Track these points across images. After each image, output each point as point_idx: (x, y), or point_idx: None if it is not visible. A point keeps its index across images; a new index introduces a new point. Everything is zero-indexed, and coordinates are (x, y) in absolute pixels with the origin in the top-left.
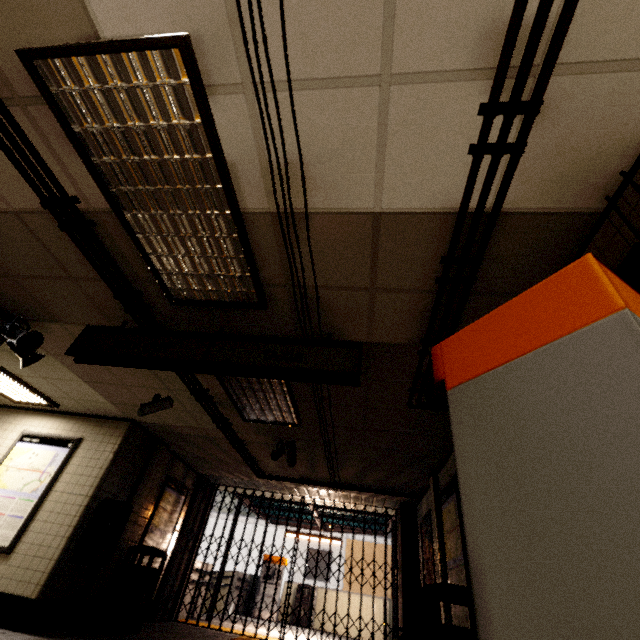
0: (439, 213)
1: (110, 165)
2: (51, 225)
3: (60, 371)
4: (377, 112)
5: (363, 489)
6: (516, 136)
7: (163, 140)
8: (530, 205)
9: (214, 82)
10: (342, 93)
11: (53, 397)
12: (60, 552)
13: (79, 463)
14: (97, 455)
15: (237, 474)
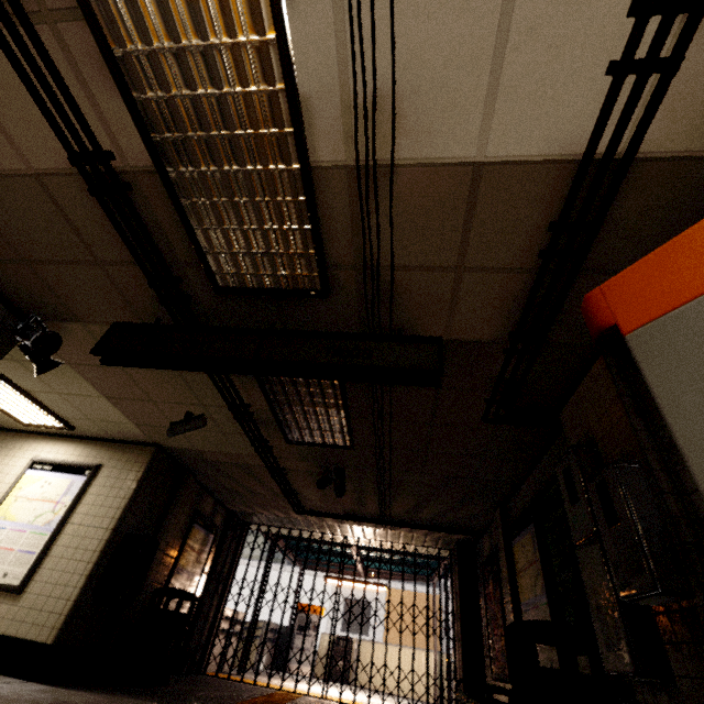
0: (556, 161)
1: (156, 103)
2: (78, 191)
3: (78, 385)
4: (498, 17)
5: (416, 526)
6: (671, 47)
7: (224, 65)
8: (672, 147)
9: None
10: None
11: (68, 418)
12: (79, 591)
13: (98, 492)
14: (118, 484)
15: (272, 510)
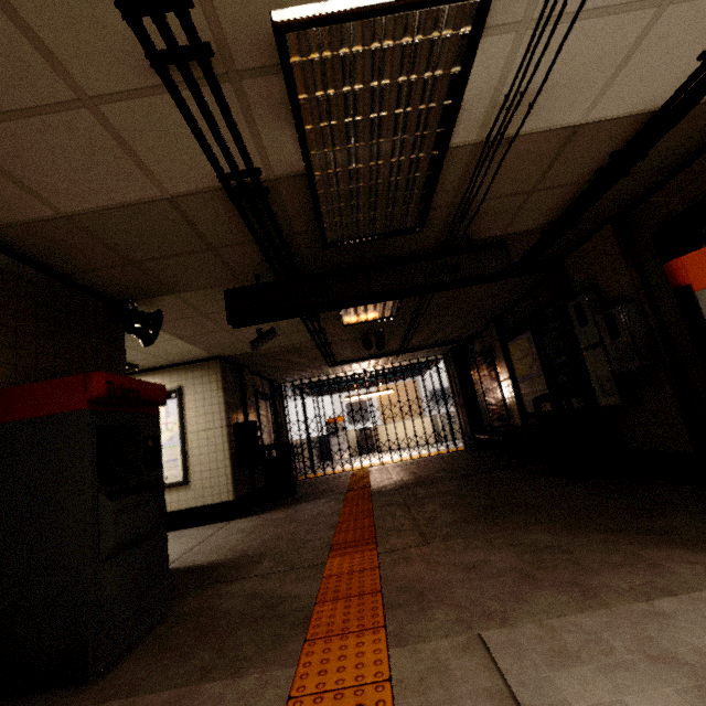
0: (635, 115)
1: (325, 130)
2: (211, 202)
3: None
4: (640, 32)
5: (425, 348)
6: None
7: (403, 95)
8: None
9: (490, 23)
10: (618, 18)
11: (133, 361)
12: (230, 469)
13: (195, 407)
14: (207, 395)
15: (308, 370)
